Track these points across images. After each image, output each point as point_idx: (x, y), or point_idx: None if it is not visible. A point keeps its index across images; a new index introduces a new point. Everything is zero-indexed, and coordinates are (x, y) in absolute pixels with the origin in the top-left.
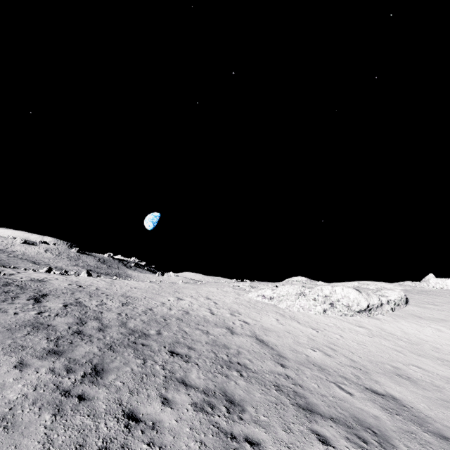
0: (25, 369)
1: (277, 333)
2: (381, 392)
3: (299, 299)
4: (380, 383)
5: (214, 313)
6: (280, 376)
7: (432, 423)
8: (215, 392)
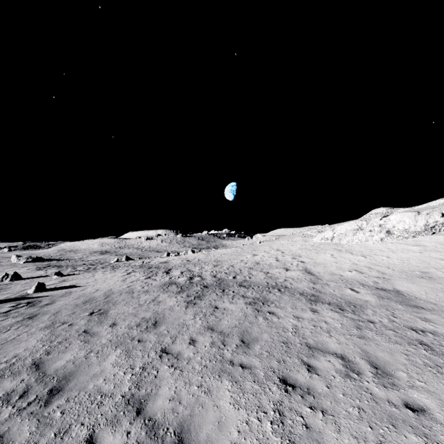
0: (172, 297)
1: (325, 265)
2: (388, 289)
3: (357, 234)
4: (394, 284)
5: (278, 260)
6: (307, 289)
7: (416, 301)
8: (259, 298)
